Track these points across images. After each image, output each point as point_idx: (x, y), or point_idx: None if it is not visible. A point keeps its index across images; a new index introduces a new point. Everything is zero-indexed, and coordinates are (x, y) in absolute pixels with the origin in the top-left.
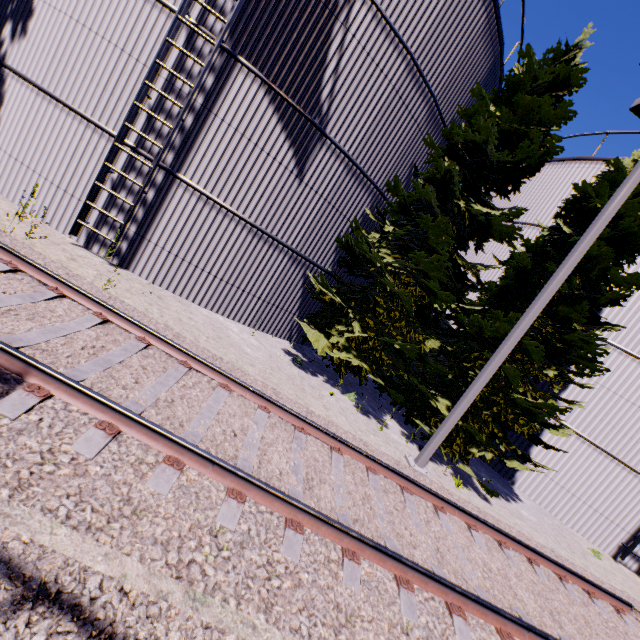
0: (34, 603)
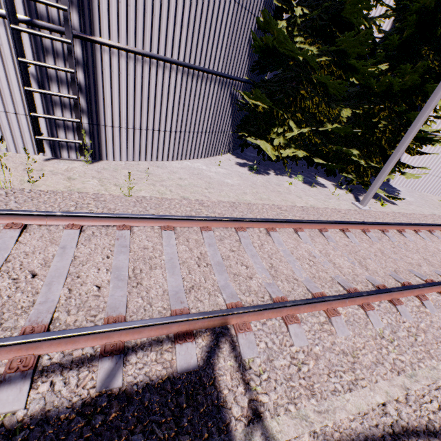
0: None
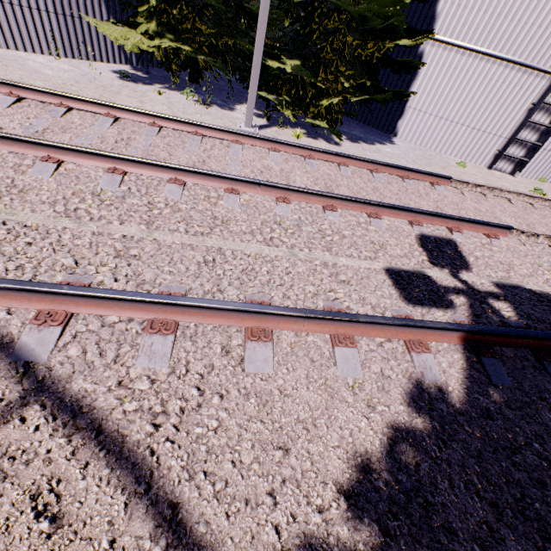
0: None
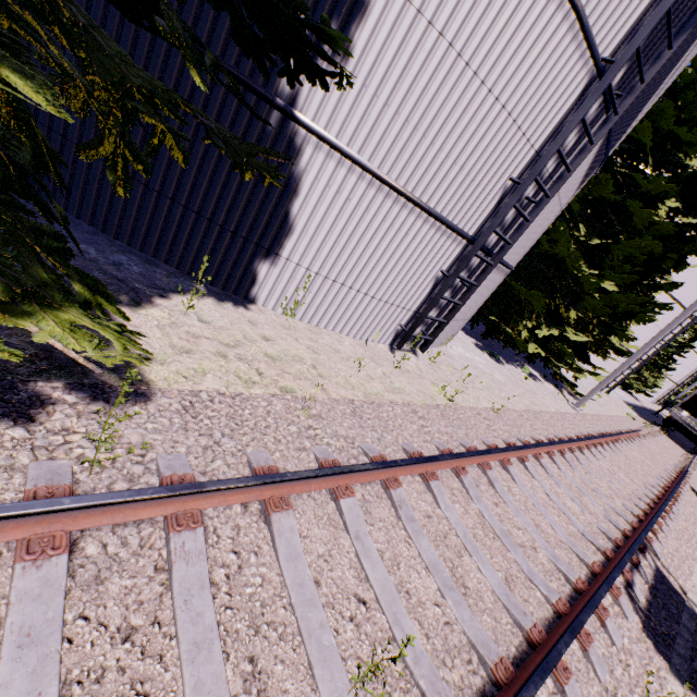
0: None
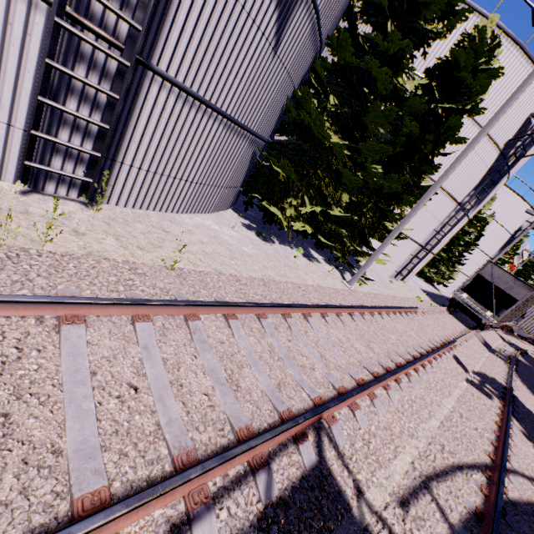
0: (430, 488)
